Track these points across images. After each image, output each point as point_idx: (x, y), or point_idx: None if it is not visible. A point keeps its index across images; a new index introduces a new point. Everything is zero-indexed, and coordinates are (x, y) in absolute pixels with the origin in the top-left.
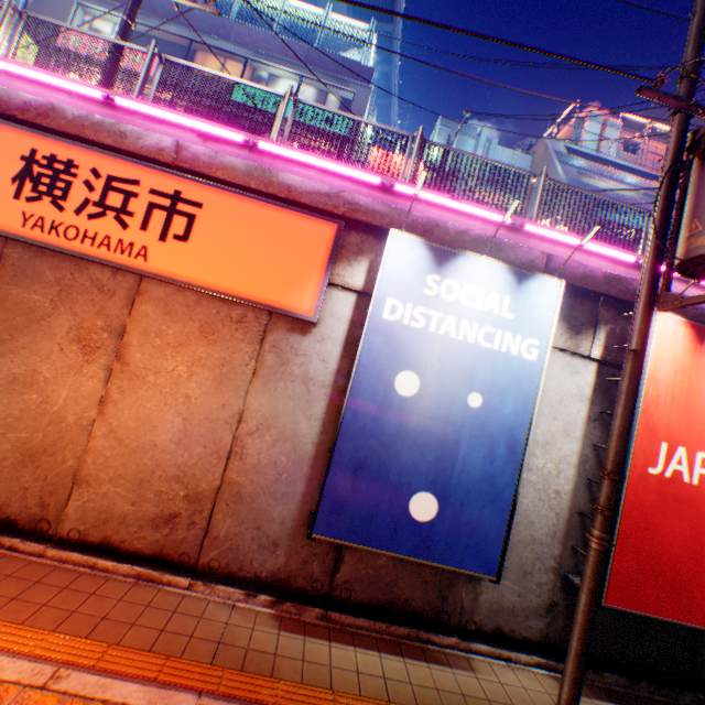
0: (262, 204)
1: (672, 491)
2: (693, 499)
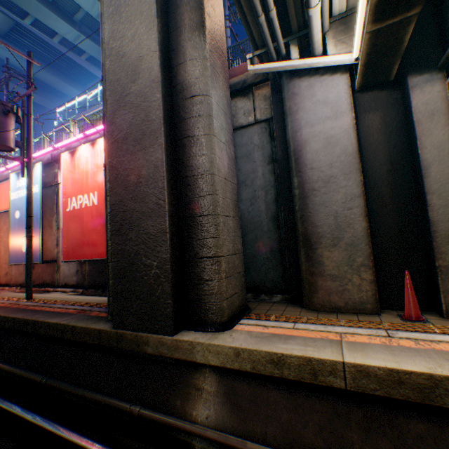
0: (5, 183)
1: (74, 214)
2: (80, 214)
